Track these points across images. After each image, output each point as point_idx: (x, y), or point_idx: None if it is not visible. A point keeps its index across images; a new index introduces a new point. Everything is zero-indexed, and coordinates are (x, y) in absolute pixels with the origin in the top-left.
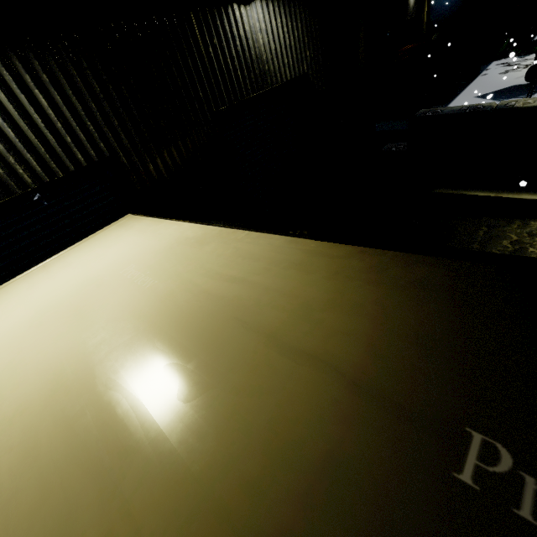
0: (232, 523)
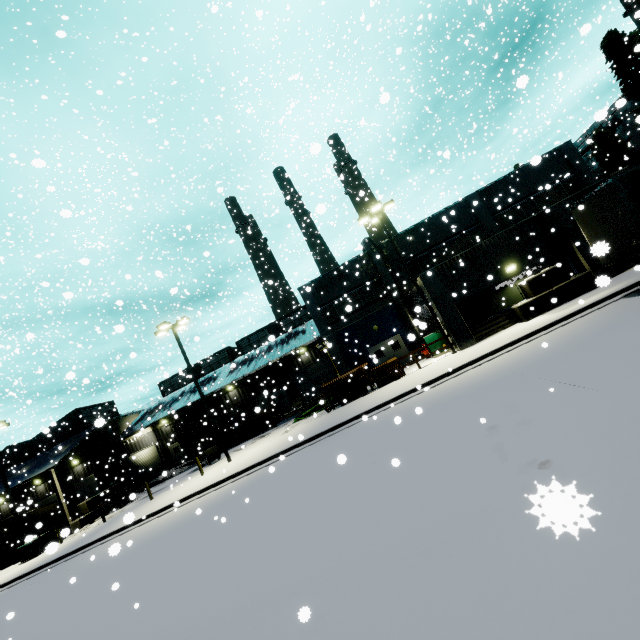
0: None
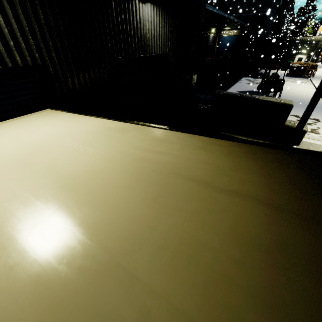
0: (238, 285)
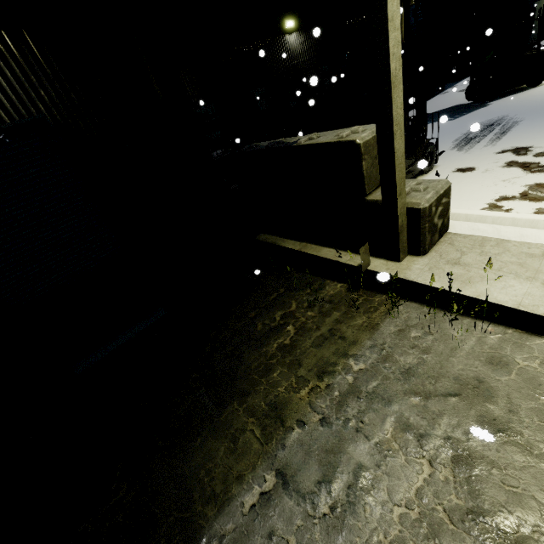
0: None
